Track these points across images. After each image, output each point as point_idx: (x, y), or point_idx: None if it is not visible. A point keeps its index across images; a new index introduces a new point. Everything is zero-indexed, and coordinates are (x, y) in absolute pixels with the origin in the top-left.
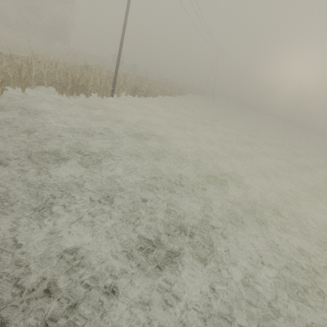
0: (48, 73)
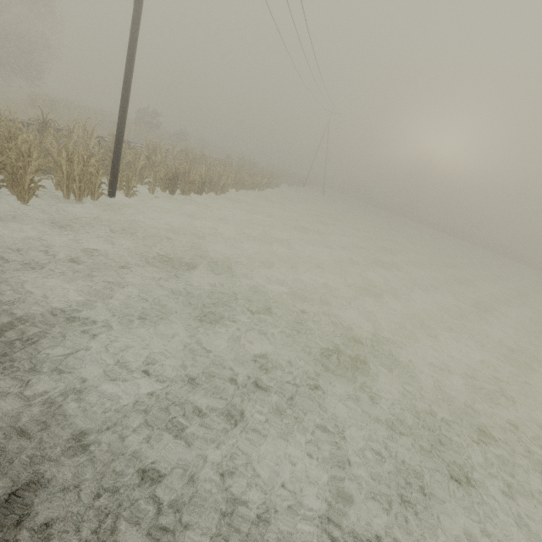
0: None
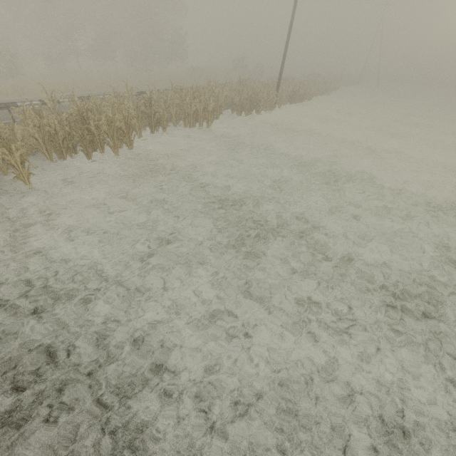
0: (225, 97)
